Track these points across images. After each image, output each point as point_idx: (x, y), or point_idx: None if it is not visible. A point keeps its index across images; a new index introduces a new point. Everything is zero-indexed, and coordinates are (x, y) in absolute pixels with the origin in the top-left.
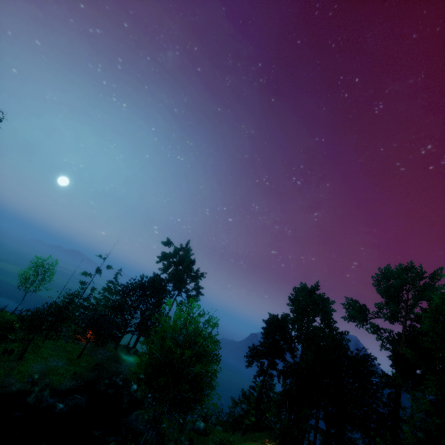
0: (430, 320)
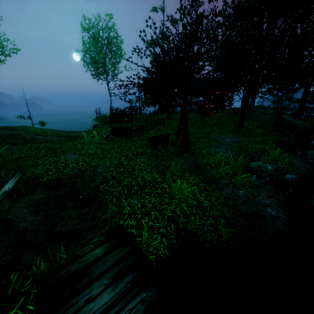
0: None
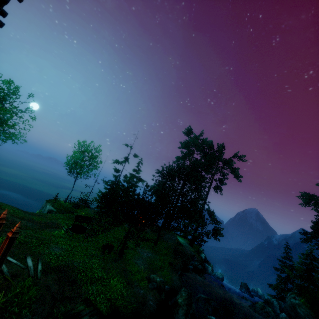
0: None
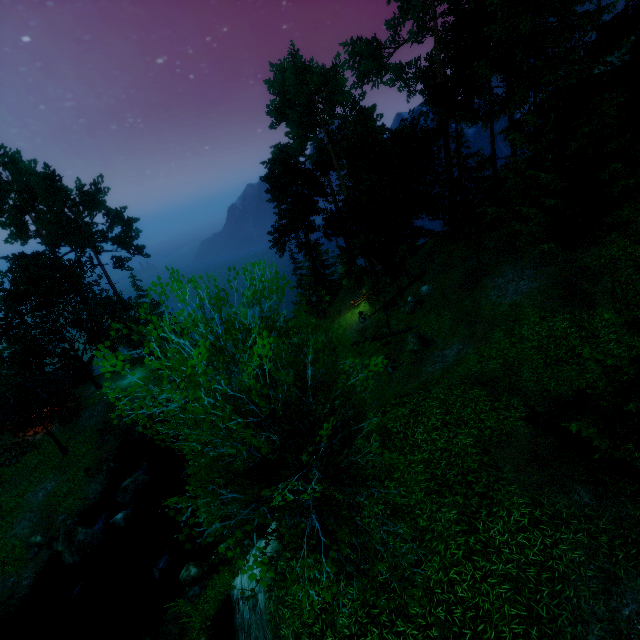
0: None
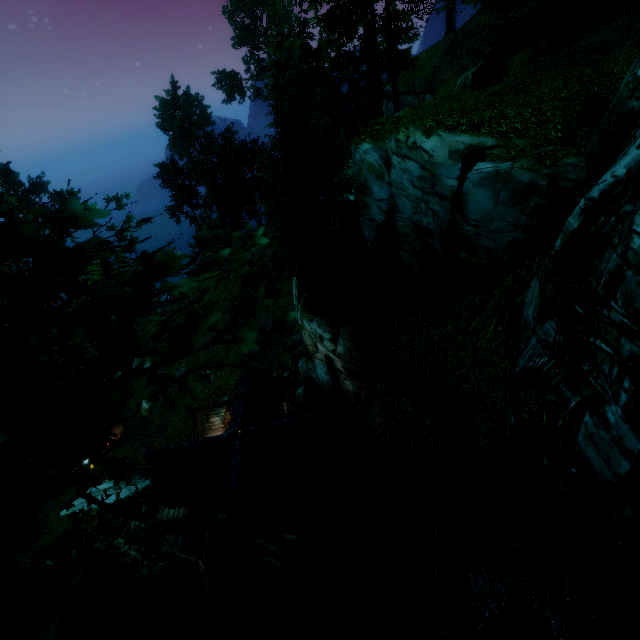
0: (273, 80)
